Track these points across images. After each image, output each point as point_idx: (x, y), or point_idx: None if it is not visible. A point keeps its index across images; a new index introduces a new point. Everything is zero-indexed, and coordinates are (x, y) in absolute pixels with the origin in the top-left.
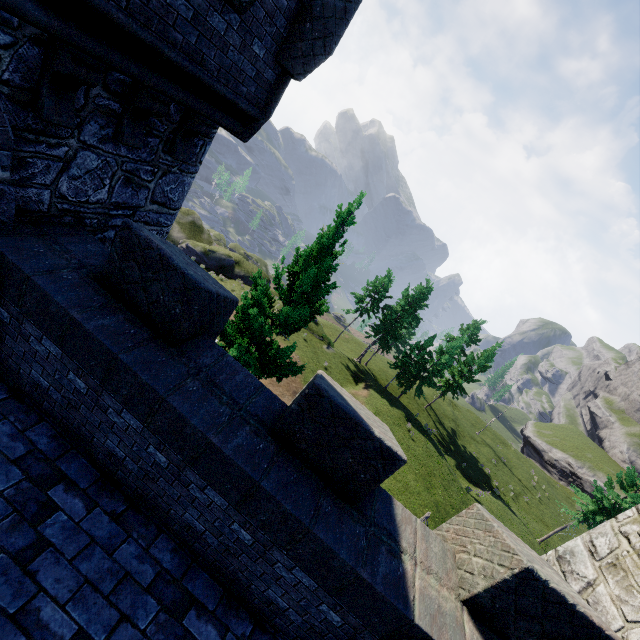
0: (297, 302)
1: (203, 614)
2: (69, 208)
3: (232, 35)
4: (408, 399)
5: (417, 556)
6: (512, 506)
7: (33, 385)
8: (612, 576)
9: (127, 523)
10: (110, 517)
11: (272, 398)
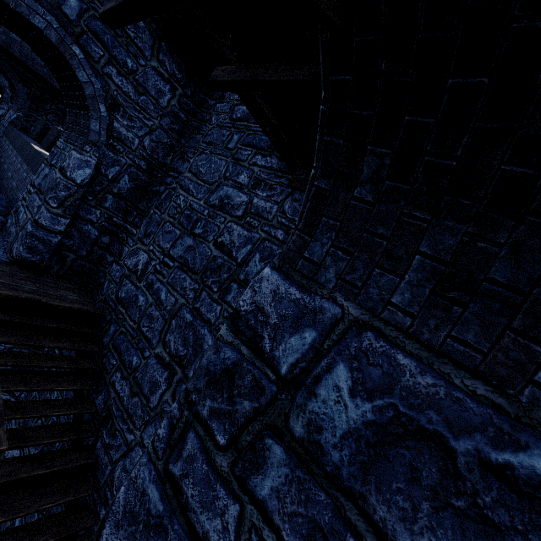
0: None
1: None
2: None
3: None
4: None
5: None
6: None
7: None
8: None
9: None
10: None
11: None
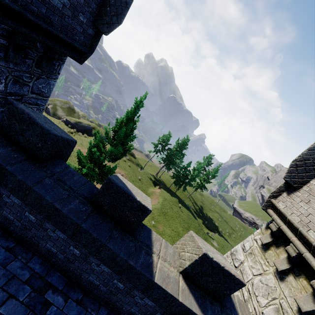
0: (117, 145)
1: (56, 292)
2: None
3: (66, 10)
4: (180, 193)
5: (160, 254)
6: (228, 239)
7: None
8: (250, 258)
9: (15, 252)
10: (5, 249)
11: (93, 187)
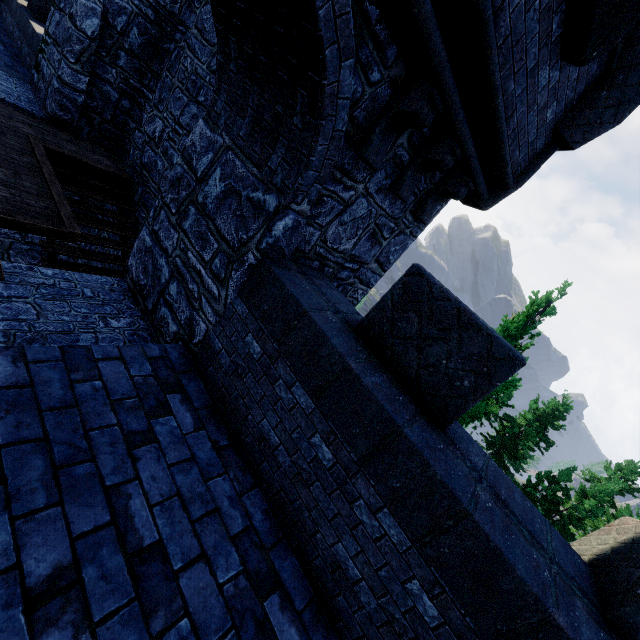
0: None
1: None
2: (322, 253)
3: (543, 94)
4: None
5: None
6: None
7: (257, 437)
8: None
9: None
10: None
11: (567, 546)
